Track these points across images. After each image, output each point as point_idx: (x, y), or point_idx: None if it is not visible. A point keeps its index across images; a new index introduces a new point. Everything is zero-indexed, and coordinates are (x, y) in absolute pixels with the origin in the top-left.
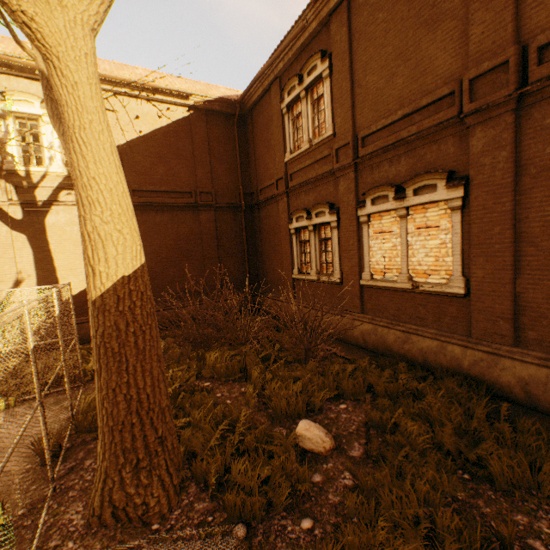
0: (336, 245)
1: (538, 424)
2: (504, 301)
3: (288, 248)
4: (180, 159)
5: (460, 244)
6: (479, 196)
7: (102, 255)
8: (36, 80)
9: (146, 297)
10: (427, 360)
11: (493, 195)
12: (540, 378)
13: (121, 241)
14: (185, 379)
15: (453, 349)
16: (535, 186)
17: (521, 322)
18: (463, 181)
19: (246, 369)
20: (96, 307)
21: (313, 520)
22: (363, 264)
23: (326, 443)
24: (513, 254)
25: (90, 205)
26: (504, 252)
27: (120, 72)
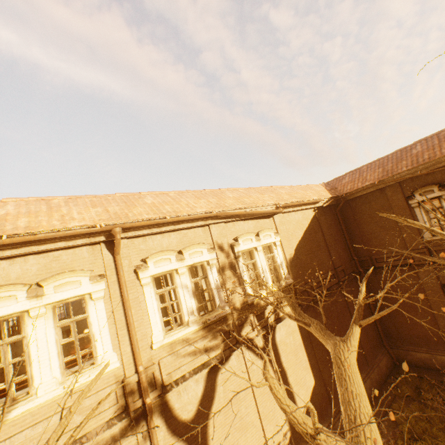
0: None
1: None
2: None
3: None
4: (320, 249)
5: None
6: None
7: None
8: (245, 219)
9: None
10: None
11: None
12: None
13: None
14: None
15: None
16: None
17: None
18: None
19: None
20: None
21: None
22: None
23: None
24: None
25: None
26: None
27: (283, 197)
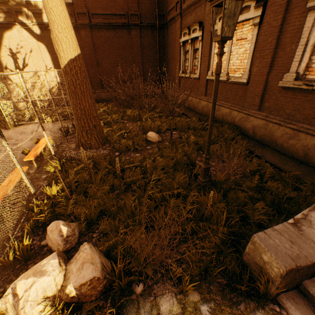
0: (200, 53)
1: (244, 141)
2: (260, 86)
3: (178, 56)
4: None
5: (252, 51)
6: (268, 15)
7: (61, 49)
8: None
9: (82, 70)
10: (223, 119)
11: (275, 14)
12: (260, 125)
13: (67, 42)
14: (116, 119)
15: (234, 113)
16: (297, 6)
17: (265, 98)
18: (262, 3)
19: (139, 116)
20: (64, 72)
21: (140, 154)
22: (210, 66)
23: (156, 139)
24: (272, 57)
25: (53, 24)
26: (269, 55)
27: None
